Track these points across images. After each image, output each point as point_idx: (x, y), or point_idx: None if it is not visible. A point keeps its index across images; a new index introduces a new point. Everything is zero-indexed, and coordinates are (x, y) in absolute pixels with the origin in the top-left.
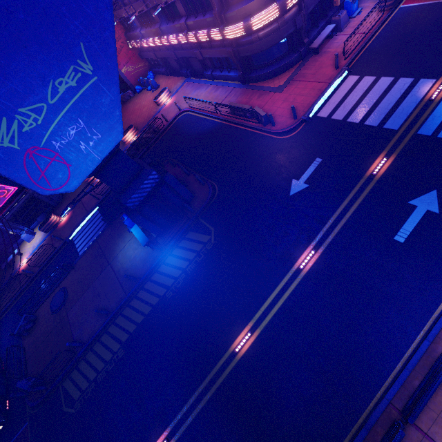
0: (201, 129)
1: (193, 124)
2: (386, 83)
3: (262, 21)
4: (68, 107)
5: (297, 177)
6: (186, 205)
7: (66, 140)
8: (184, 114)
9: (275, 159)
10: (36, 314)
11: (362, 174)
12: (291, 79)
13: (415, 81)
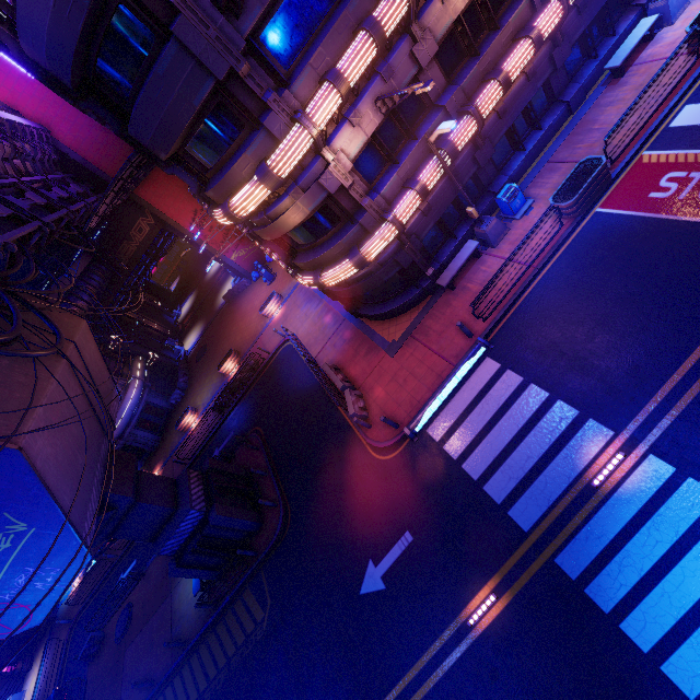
0: (298, 385)
1: (293, 370)
2: (534, 403)
3: (336, 279)
4: (8, 564)
5: (376, 558)
6: (240, 552)
7: (17, 588)
8: (289, 344)
9: (360, 500)
10: (105, 630)
11: (455, 611)
12: (410, 334)
13: (579, 419)
